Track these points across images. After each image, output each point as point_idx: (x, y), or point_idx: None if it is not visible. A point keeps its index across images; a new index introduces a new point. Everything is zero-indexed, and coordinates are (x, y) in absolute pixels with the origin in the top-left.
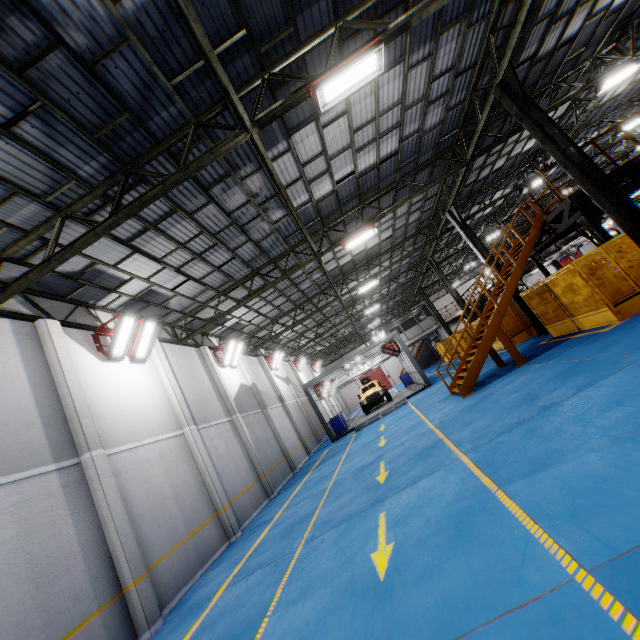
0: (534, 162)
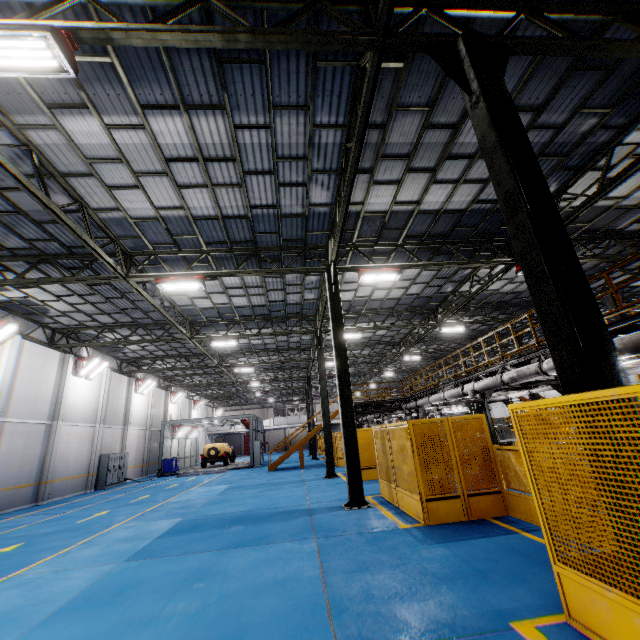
0: (434, 312)
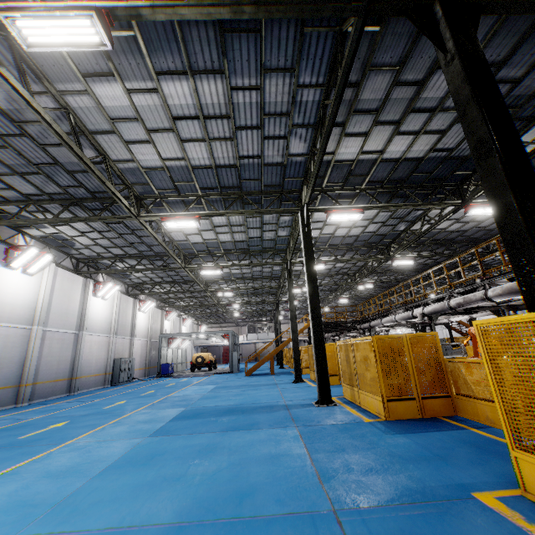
0: (387, 247)
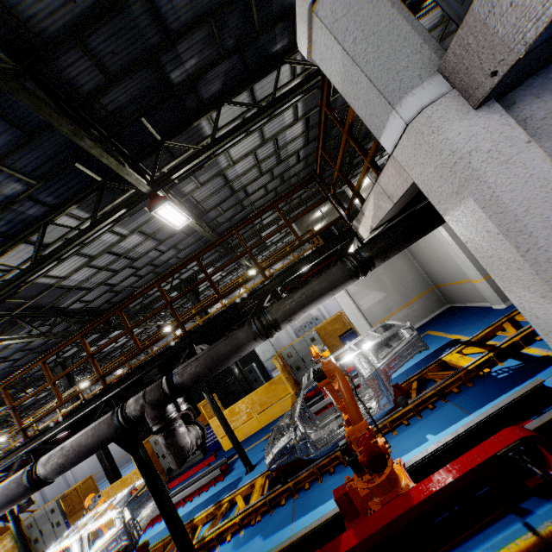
0: None
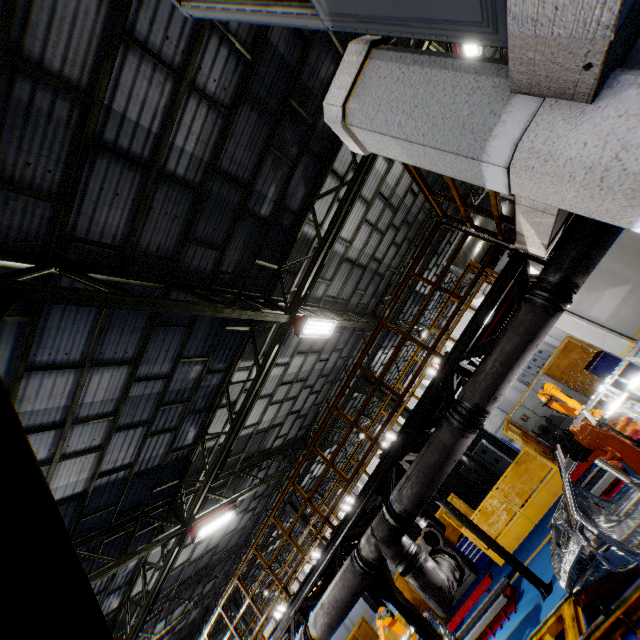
0: None
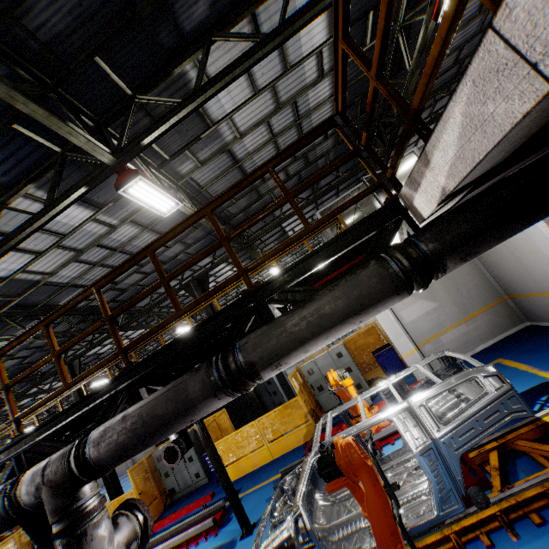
0: None
